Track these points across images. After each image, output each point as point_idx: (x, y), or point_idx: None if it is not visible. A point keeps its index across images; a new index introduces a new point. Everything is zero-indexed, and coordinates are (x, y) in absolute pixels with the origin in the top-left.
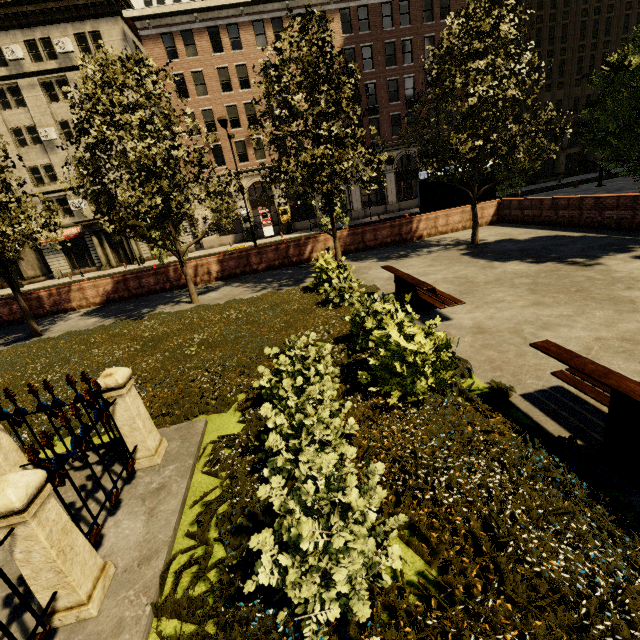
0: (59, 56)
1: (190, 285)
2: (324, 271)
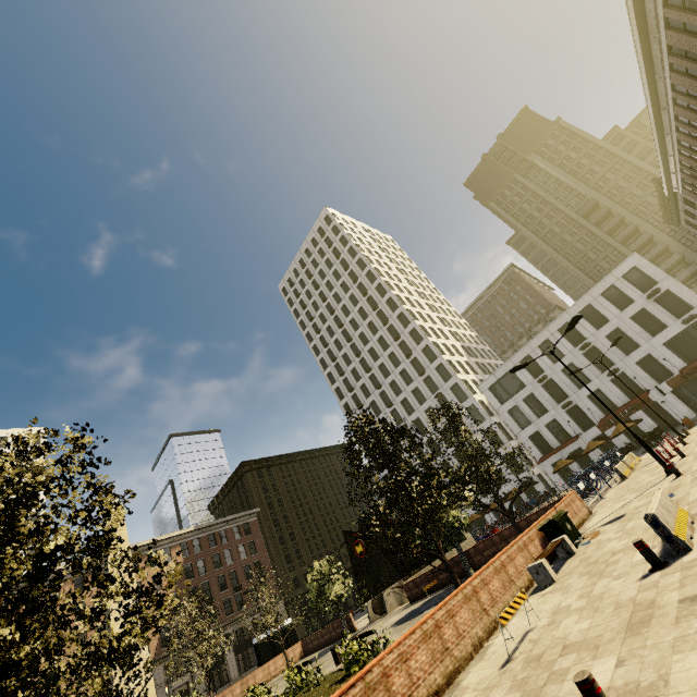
0: None
1: None
2: None
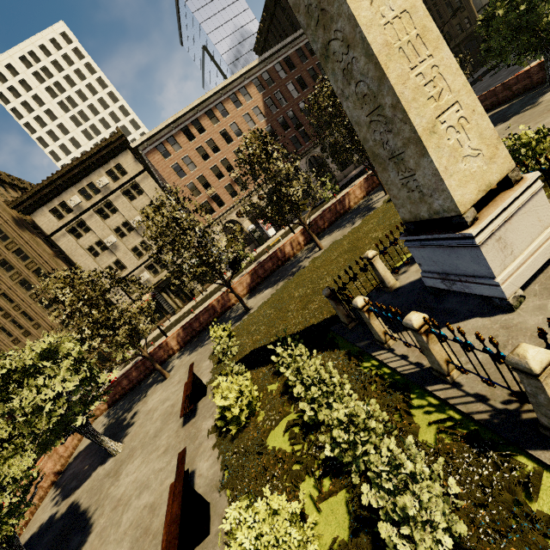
0: (101, 190)
1: (316, 239)
2: None
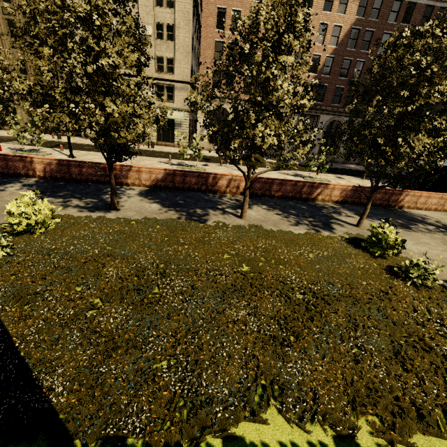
0: None
1: (246, 204)
2: (384, 239)
